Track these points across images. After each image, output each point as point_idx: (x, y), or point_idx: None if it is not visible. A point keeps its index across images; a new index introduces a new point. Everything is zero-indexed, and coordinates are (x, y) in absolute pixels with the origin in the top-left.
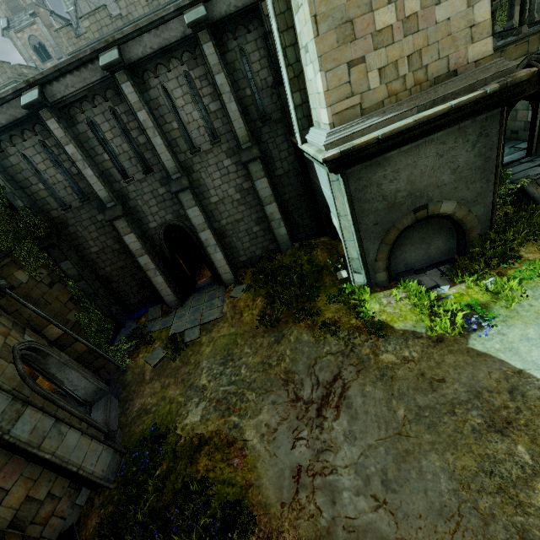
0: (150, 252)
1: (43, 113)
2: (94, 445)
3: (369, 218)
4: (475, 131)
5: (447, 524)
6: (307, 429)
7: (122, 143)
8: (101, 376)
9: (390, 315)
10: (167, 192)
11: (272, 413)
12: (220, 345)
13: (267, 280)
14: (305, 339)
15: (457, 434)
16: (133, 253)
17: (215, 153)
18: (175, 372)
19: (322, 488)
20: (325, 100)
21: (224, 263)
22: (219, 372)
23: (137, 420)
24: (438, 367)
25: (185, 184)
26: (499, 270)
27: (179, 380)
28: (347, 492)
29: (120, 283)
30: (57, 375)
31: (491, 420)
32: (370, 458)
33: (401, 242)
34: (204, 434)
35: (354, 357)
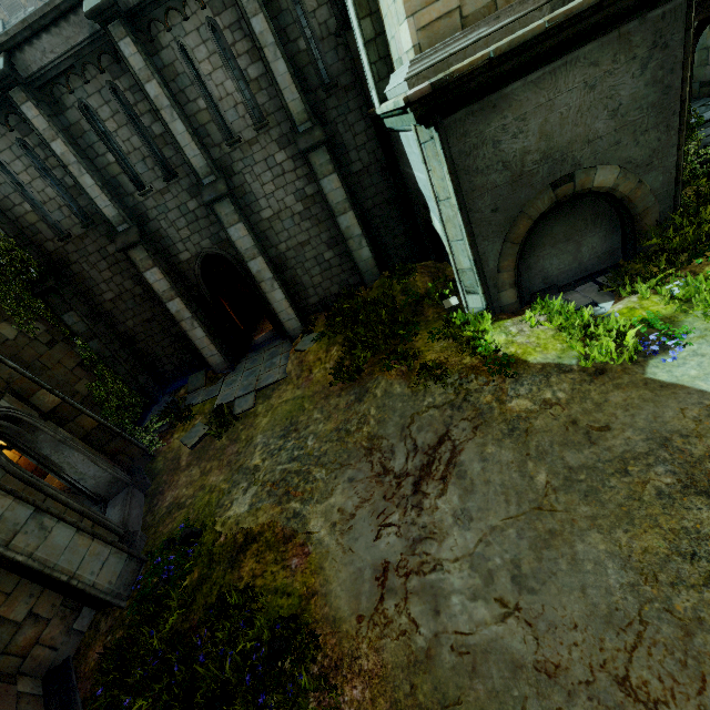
0: (183, 295)
1: (15, 94)
2: (96, 546)
3: (485, 200)
4: (645, 39)
5: (621, 637)
6: (399, 511)
7: (131, 136)
8: (121, 464)
9: (522, 347)
10: (200, 207)
11: (348, 494)
12: (281, 413)
13: (347, 323)
14: (396, 392)
15: (633, 501)
16: (160, 296)
17: (262, 144)
18: (220, 453)
19: (420, 592)
20: (403, 6)
21: (287, 305)
22: (278, 447)
23: (166, 518)
24: (598, 410)
25: (221, 189)
26: (690, 269)
27: (224, 463)
28: (457, 596)
29: (148, 342)
30: (53, 459)
31: (689, 478)
32: (494, 545)
33: (535, 242)
34: (252, 528)
35: (469, 408)
